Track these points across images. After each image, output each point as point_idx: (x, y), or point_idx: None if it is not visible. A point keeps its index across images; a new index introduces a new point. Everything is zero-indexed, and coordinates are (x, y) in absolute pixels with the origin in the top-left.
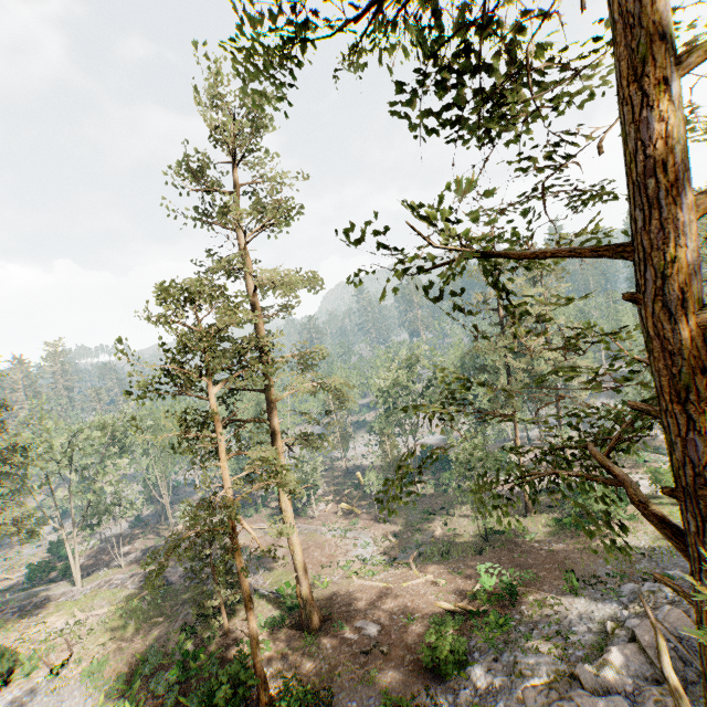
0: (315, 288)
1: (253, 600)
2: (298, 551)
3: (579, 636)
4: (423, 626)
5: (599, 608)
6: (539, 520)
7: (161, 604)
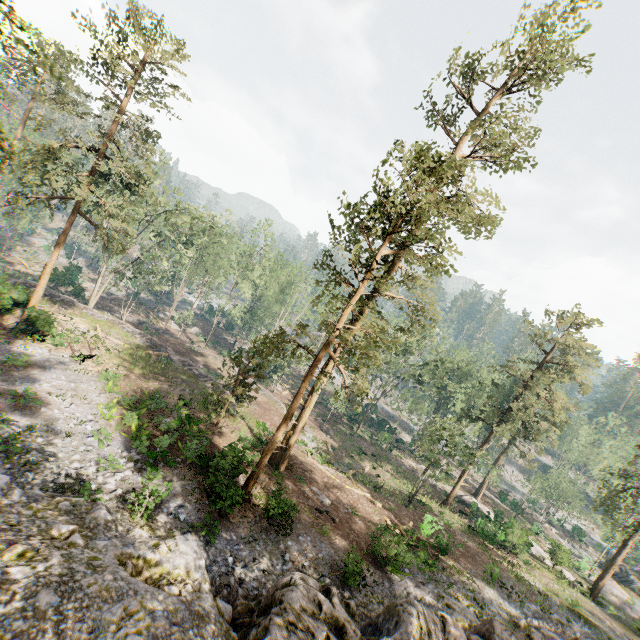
0: (468, 234)
1: (236, 416)
2: (310, 409)
3: (491, 612)
4: (364, 524)
5: (506, 604)
6: (451, 515)
7: (164, 369)
